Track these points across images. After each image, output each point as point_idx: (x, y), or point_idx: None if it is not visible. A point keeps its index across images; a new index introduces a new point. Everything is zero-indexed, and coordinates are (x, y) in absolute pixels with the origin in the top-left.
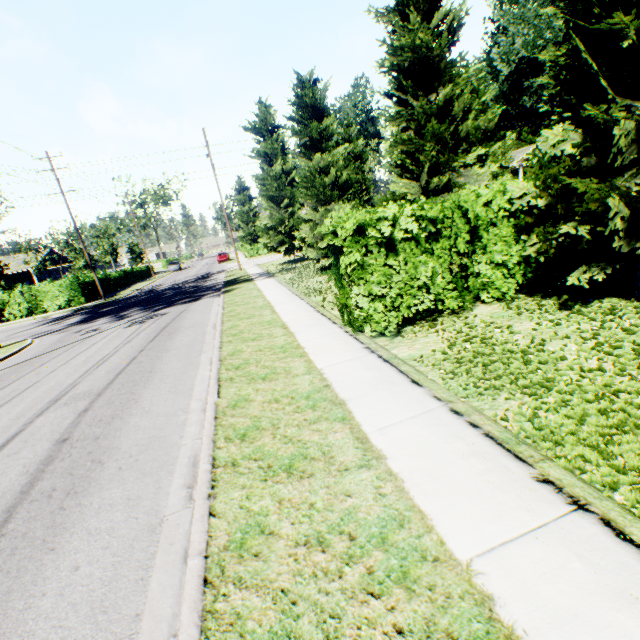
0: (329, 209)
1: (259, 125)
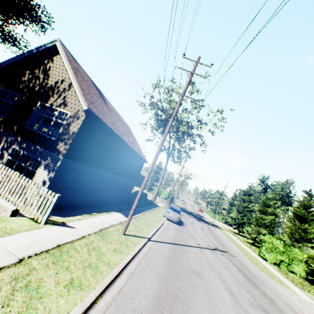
0: (259, 228)
1: (246, 191)
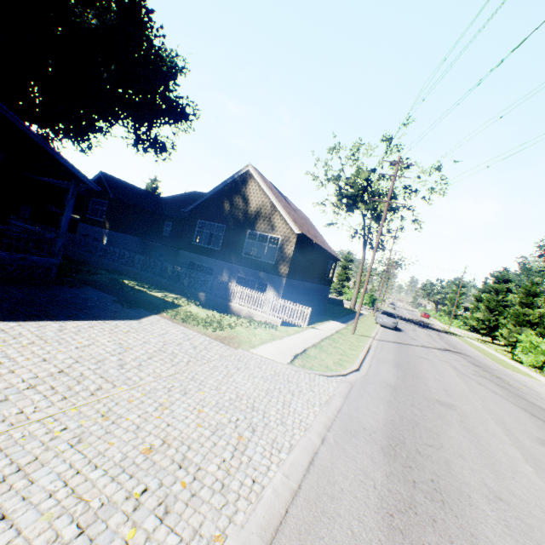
0: (521, 328)
1: (499, 277)
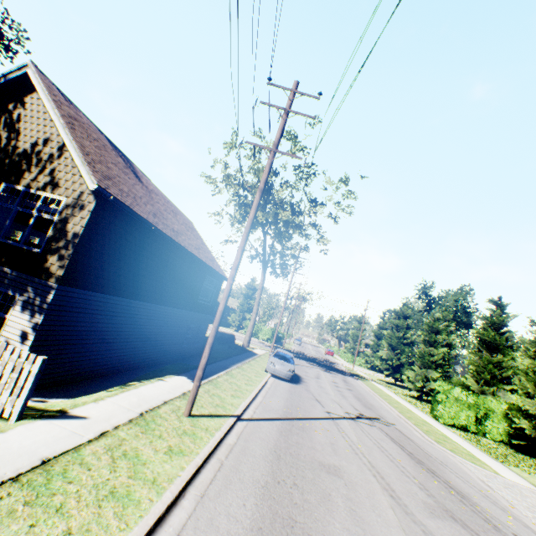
0: (427, 370)
1: (399, 312)
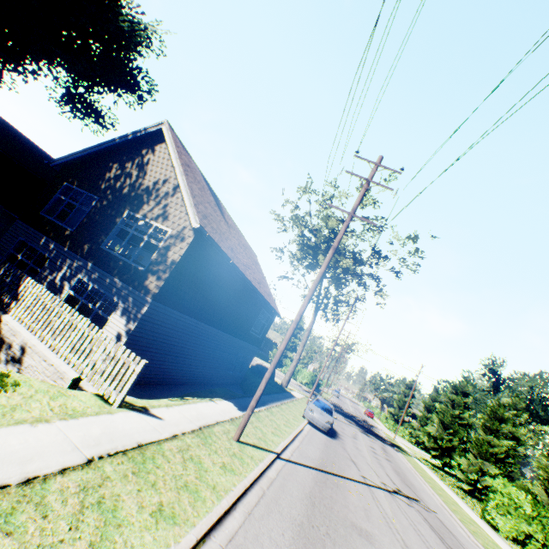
0: (483, 462)
1: (457, 386)
